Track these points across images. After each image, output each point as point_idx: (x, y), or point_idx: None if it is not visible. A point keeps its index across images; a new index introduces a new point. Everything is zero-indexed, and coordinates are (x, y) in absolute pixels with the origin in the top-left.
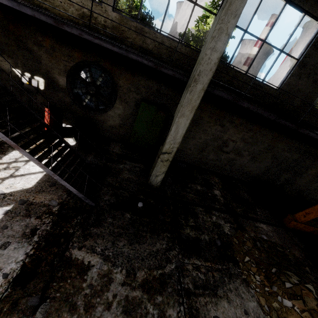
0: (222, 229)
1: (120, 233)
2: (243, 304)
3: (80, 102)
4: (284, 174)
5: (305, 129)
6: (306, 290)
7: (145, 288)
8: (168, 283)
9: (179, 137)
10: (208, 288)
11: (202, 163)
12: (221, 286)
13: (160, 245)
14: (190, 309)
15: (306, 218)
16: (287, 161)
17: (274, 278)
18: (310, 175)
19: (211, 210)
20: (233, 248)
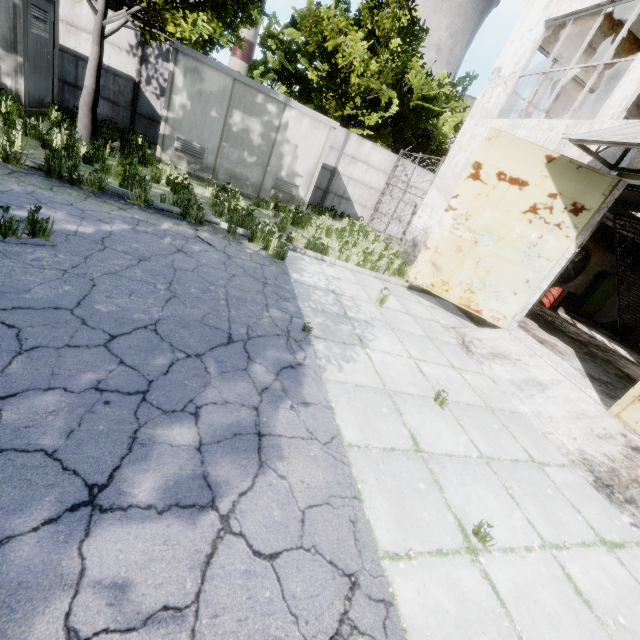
0: None
1: None
2: None
3: None
4: None
5: None
6: None
7: None
8: None
9: None
10: None
11: None
12: None
13: None
14: None
15: None
16: None
17: None
18: None
19: None
20: None
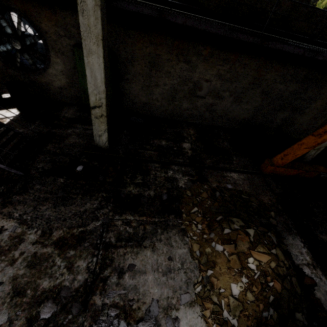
0: (176, 183)
1: (46, 198)
2: (170, 252)
3: (14, 63)
4: (280, 113)
5: (276, 41)
6: (242, 235)
7: (58, 245)
8: (87, 239)
9: (101, 84)
10: (133, 240)
11: (176, 115)
12: (150, 238)
13: (90, 205)
14: (103, 259)
15: (284, 160)
16: (282, 95)
17: (215, 225)
18: (314, 109)
19: (170, 165)
20: (181, 200)
